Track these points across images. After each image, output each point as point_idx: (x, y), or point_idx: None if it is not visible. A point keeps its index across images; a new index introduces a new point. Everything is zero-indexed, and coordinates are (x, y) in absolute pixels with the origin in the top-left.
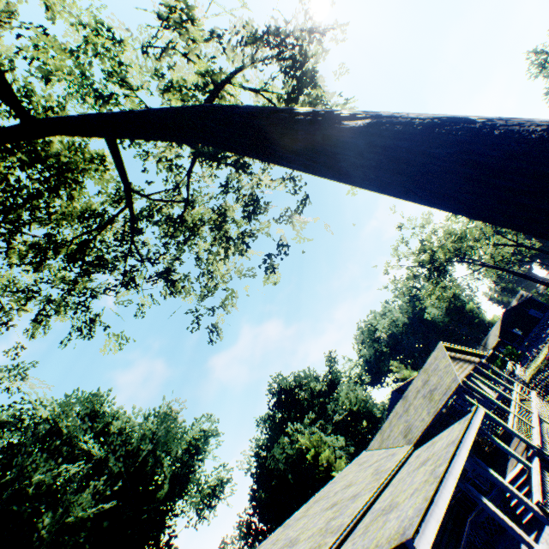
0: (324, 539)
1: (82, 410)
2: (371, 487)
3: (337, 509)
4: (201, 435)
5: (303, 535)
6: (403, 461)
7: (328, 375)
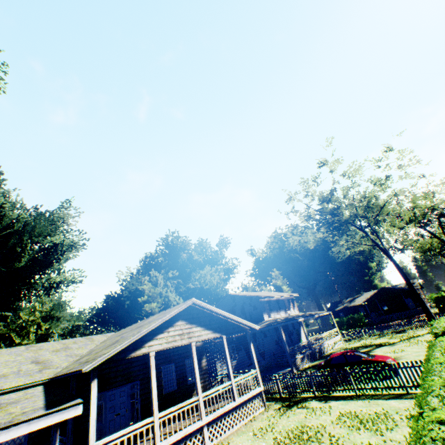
0: None
1: None
2: None
3: None
4: (61, 243)
5: None
6: (25, 386)
7: (211, 253)
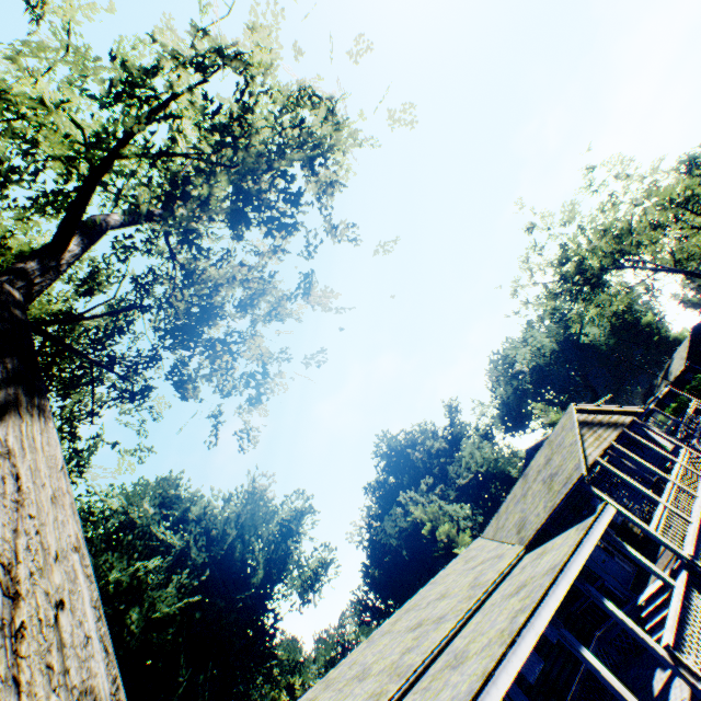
0: (388, 684)
1: (152, 500)
2: (458, 610)
3: (418, 635)
4: (292, 515)
5: (375, 667)
6: (510, 567)
7: (448, 429)
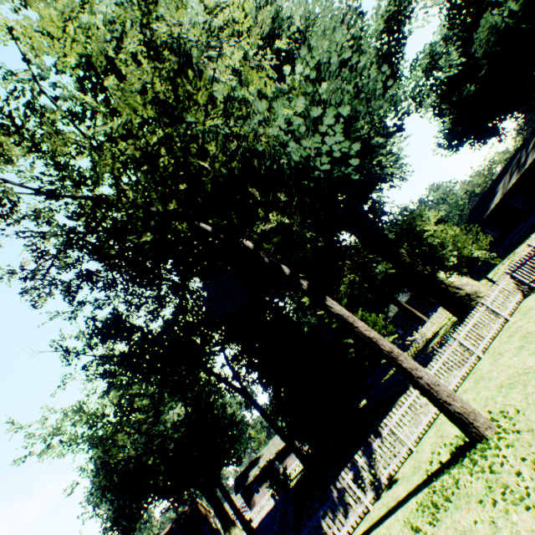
0: None
1: None
2: None
3: None
4: None
5: None
6: None
7: None
